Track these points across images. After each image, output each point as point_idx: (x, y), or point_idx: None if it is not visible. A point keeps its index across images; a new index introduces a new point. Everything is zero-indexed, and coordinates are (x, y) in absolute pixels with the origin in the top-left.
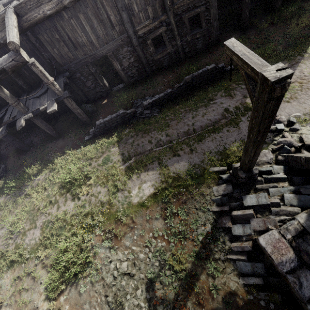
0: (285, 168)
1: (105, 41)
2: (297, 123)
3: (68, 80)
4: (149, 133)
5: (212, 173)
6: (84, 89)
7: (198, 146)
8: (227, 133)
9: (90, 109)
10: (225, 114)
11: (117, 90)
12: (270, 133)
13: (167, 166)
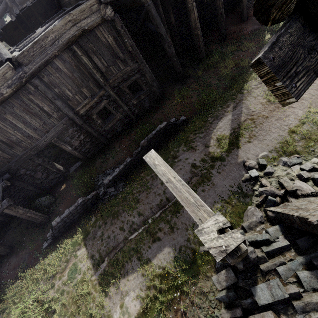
0: (281, 228)
1: (45, 130)
2: (268, 164)
3: (9, 183)
4: (118, 217)
5: (204, 255)
6: (35, 182)
7: (177, 220)
8: (204, 194)
9: (46, 202)
10: (194, 170)
11: (76, 169)
12: (246, 182)
13: (149, 260)
